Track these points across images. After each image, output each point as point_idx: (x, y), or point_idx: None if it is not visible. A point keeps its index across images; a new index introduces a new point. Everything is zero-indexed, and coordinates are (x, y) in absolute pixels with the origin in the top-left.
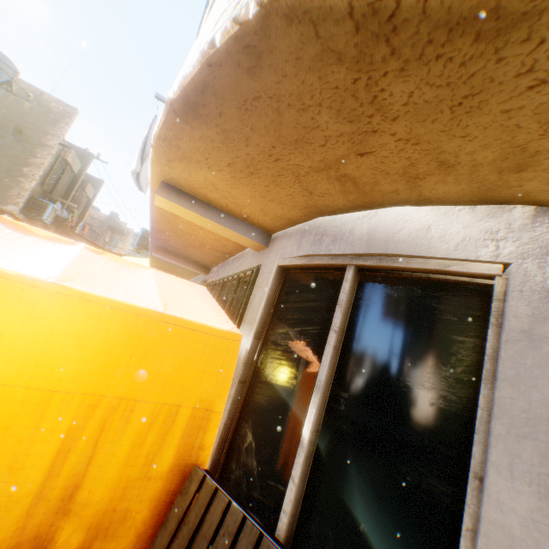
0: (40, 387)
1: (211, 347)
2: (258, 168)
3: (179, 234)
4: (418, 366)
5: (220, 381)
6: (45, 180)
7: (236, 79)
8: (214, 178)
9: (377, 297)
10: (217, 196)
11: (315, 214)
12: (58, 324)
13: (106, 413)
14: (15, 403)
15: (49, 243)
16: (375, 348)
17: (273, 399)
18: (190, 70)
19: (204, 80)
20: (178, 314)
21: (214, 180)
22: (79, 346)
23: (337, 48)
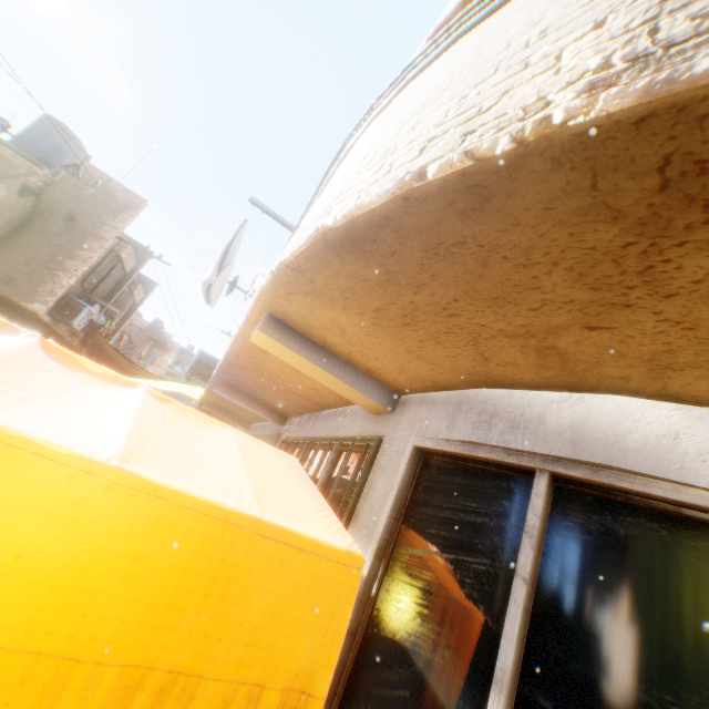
0: (58, 650)
1: (321, 578)
2: (419, 320)
3: (262, 373)
4: (681, 673)
5: (327, 637)
6: (88, 277)
7: (438, 218)
8: (346, 321)
9: (589, 528)
10: (340, 341)
11: (479, 384)
12: (109, 537)
13: (150, 698)
14: (10, 682)
15: (101, 383)
16: (595, 621)
17: (407, 677)
18: (372, 199)
19: (389, 212)
20: (276, 516)
21: (344, 323)
22: (132, 574)
23: (617, 203)
